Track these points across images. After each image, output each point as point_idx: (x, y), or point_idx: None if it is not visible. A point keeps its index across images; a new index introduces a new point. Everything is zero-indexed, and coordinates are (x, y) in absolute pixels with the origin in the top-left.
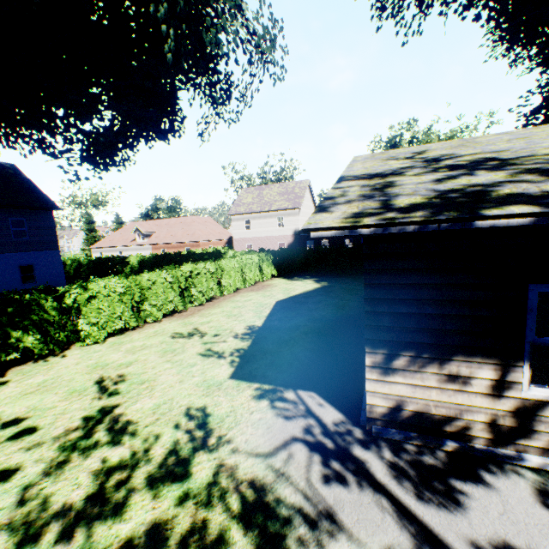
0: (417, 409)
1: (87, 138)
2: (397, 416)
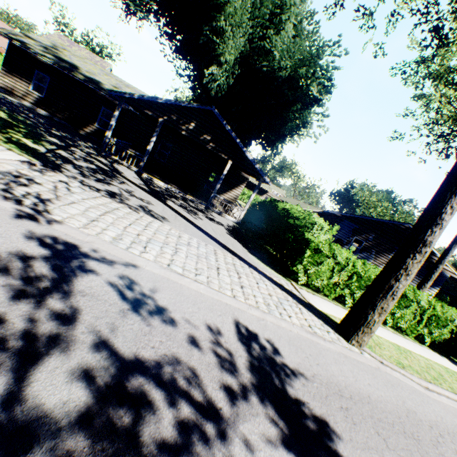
0: (9, 87)
1: None
2: (4, 87)
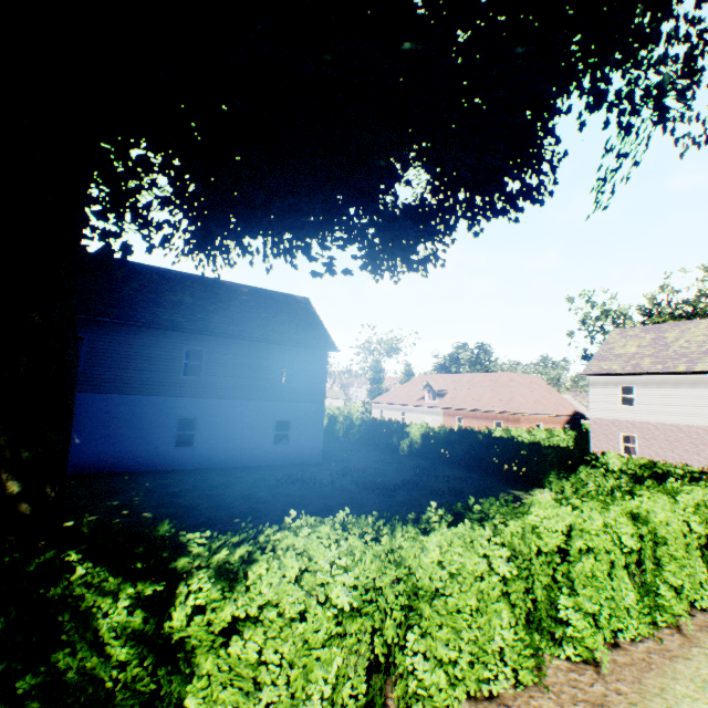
0: None
1: (363, 199)
2: None
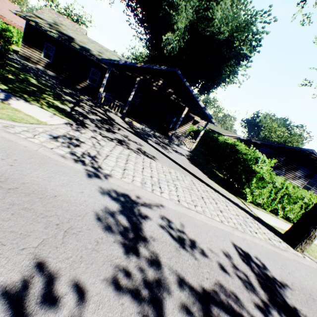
0: (28, 55)
1: None
2: (24, 55)
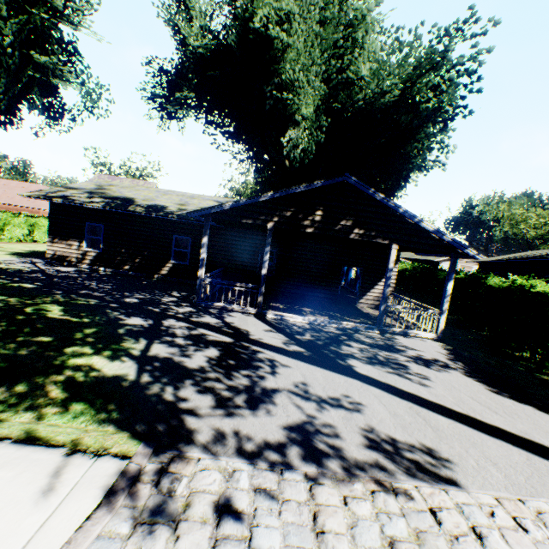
0: (61, 254)
1: None
2: (55, 257)
